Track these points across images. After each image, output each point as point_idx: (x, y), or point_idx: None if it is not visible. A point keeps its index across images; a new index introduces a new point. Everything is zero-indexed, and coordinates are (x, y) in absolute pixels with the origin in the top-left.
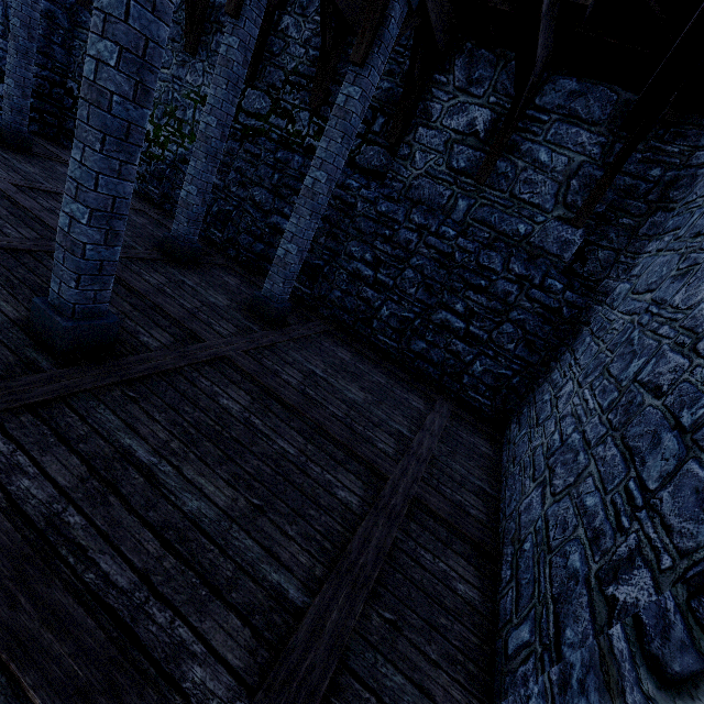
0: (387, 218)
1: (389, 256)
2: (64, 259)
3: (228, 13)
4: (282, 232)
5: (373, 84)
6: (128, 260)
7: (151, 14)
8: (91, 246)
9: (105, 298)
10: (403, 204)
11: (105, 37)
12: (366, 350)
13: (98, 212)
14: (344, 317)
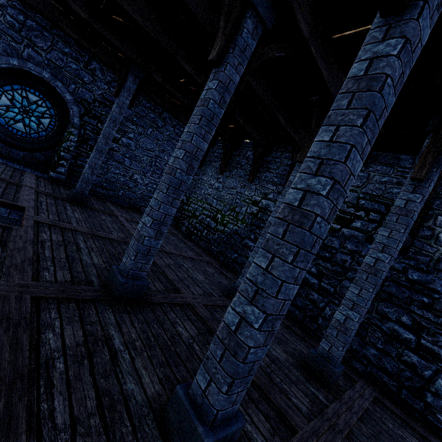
0: (421, 286)
1: (432, 323)
2: (222, 356)
3: (298, 161)
4: (309, 285)
5: (429, 191)
6: (211, 307)
7: (358, 156)
8: (253, 349)
9: (240, 397)
10: (434, 274)
11: (318, 175)
12: (431, 436)
13: (270, 316)
14: (384, 378)
